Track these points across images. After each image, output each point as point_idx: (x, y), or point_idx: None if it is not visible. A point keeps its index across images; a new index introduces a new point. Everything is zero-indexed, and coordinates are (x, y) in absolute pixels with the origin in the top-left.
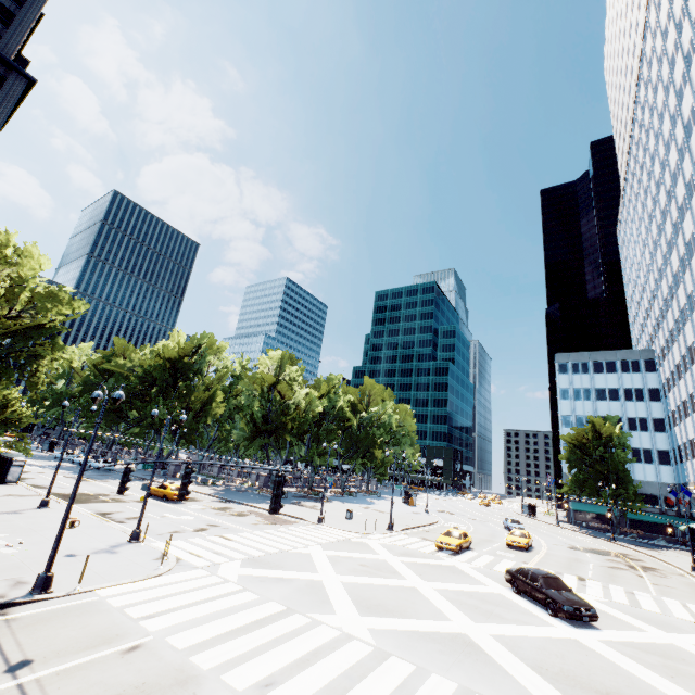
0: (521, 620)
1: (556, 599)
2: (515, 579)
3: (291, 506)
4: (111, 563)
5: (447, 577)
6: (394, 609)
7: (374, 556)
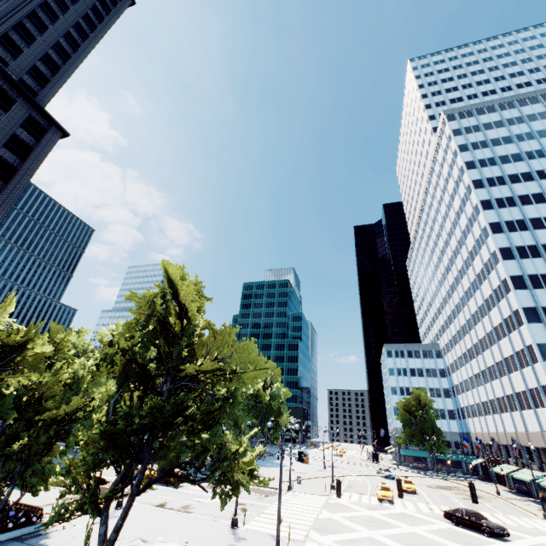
0: (481, 542)
1: (489, 526)
2: (454, 516)
3: None
4: None
5: (414, 521)
6: None
7: (362, 513)
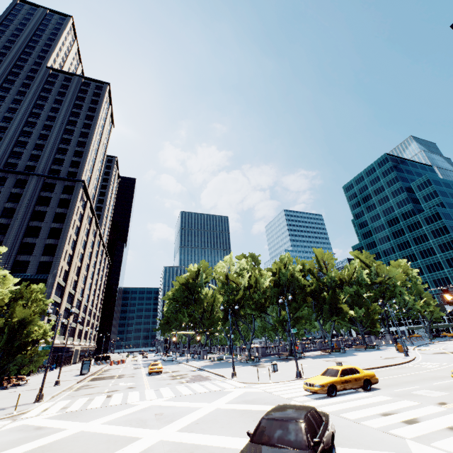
0: None
1: None
2: None
3: (243, 367)
4: None
5: (228, 426)
6: None
7: (198, 404)
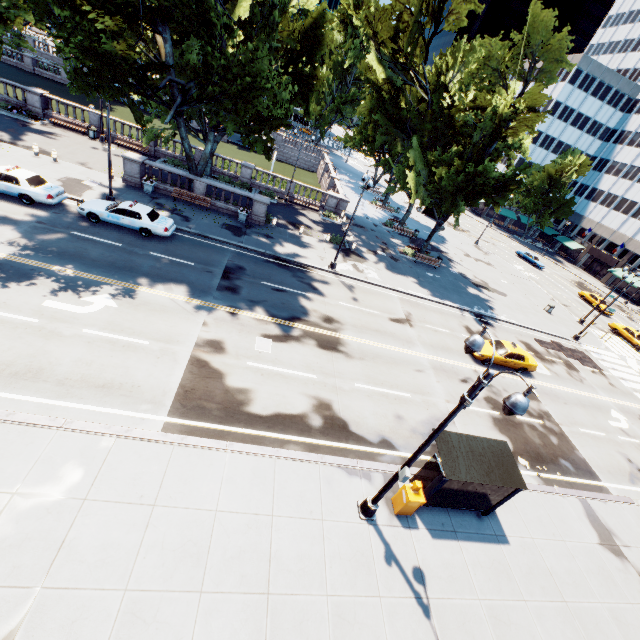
0: None
1: None
2: None
3: (497, 299)
4: None
5: None
6: None
7: None
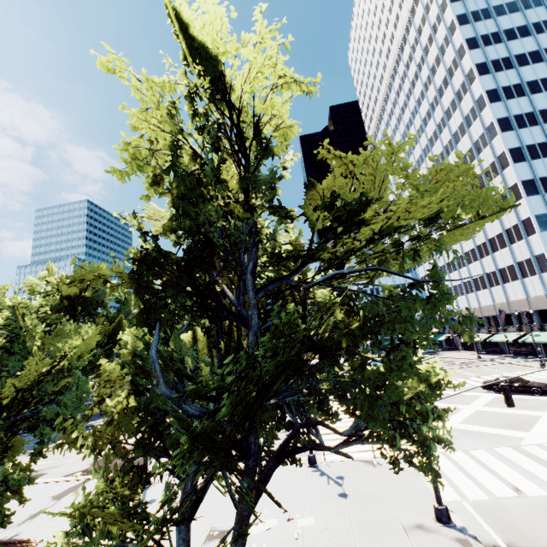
0: (542, 403)
1: (539, 387)
2: (497, 386)
3: None
4: (372, 483)
5: (461, 399)
6: (517, 423)
7: None
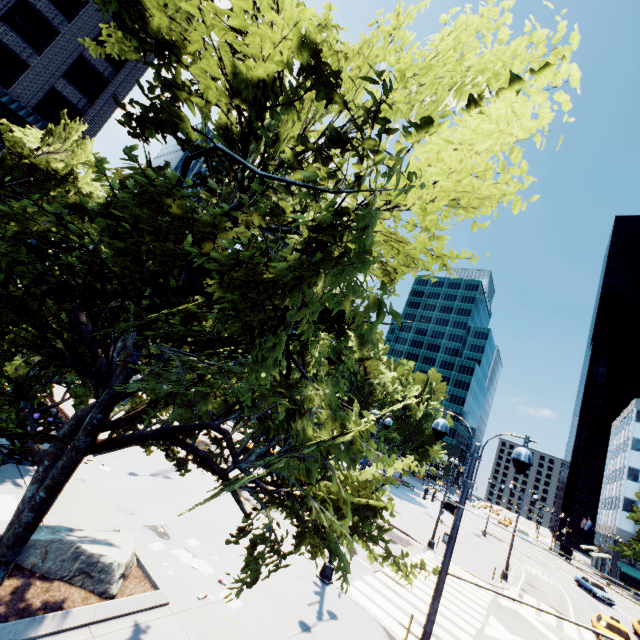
0: None
1: None
2: None
3: None
4: None
5: None
6: None
7: None
